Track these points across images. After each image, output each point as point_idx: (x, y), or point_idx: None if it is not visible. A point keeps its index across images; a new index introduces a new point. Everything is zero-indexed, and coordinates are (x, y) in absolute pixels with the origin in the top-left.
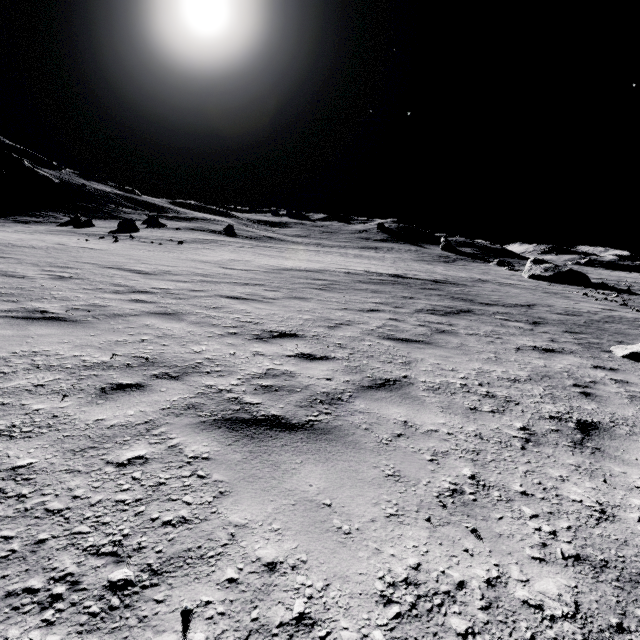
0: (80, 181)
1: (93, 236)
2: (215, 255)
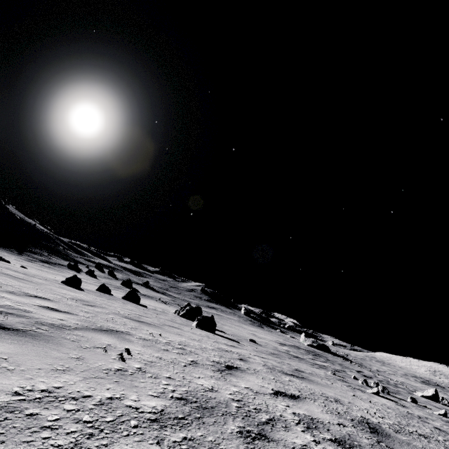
0: (27, 218)
1: (151, 299)
2: (235, 327)
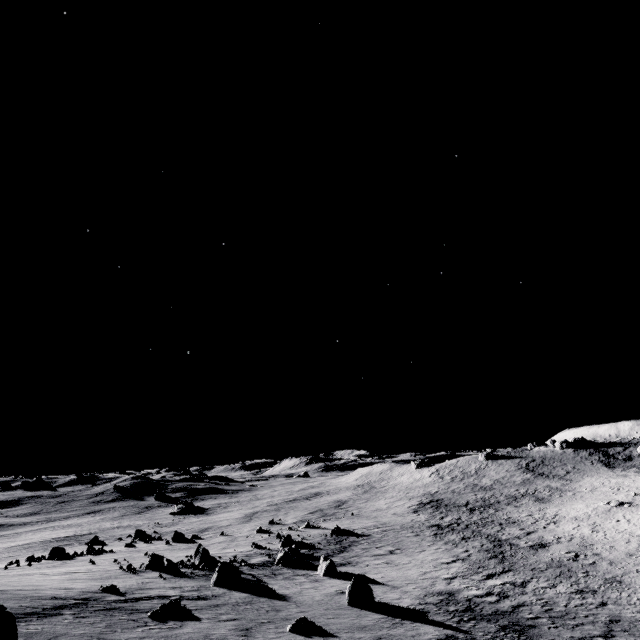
0: None
1: None
2: None
